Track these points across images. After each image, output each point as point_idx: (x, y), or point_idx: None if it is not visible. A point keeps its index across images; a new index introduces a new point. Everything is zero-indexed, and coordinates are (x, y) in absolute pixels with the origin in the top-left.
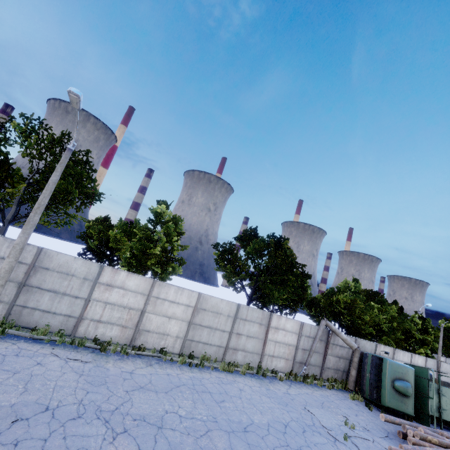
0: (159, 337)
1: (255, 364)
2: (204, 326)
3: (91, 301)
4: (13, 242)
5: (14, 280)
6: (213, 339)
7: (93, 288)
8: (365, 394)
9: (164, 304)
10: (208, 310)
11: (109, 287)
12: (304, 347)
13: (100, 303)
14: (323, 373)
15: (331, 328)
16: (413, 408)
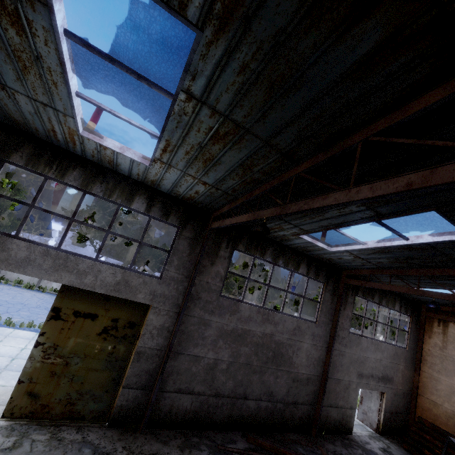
0: None
1: None
2: None
3: None
4: None
5: None
6: None
7: None
8: None
9: None
10: None
11: None
12: None
13: None
14: None
15: (148, 271)
16: None
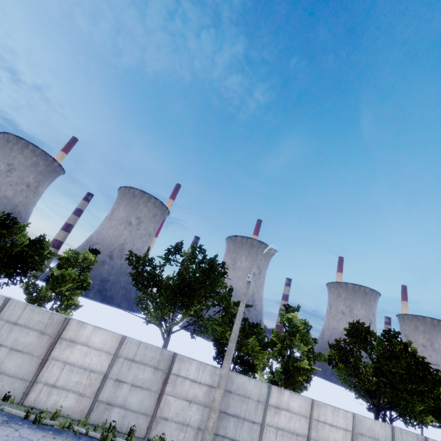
0: None
1: None
2: None
3: (265, 427)
4: (206, 366)
5: (208, 406)
6: None
7: (265, 411)
8: None
9: (325, 428)
10: (365, 435)
11: (277, 409)
12: None
13: (272, 428)
14: None
15: None
16: None
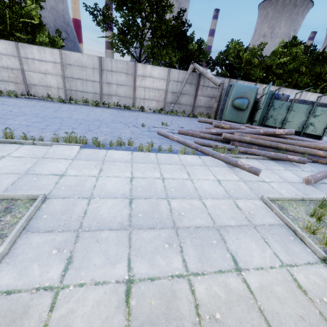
0: (45, 89)
1: (130, 105)
2: (76, 78)
3: None
4: None
5: None
6: (87, 88)
7: None
8: (217, 117)
9: (35, 63)
10: (73, 65)
11: None
12: (173, 91)
13: None
14: (195, 110)
15: (199, 70)
16: (246, 118)
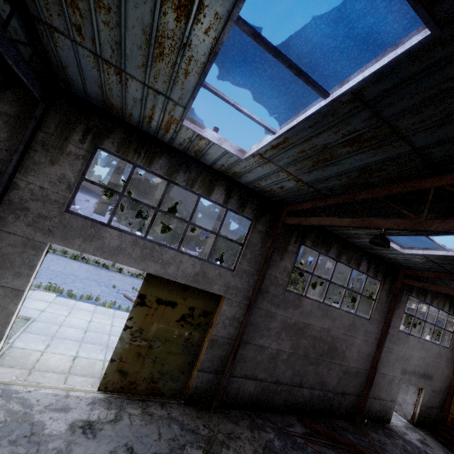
0: None
1: (109, 264)
2: None
3: None
4: None
5: None
6: None
7: None
8: None
9: None
10: None
11: None
12: None
13: None
14: None
15: (181, 249)
16: None
